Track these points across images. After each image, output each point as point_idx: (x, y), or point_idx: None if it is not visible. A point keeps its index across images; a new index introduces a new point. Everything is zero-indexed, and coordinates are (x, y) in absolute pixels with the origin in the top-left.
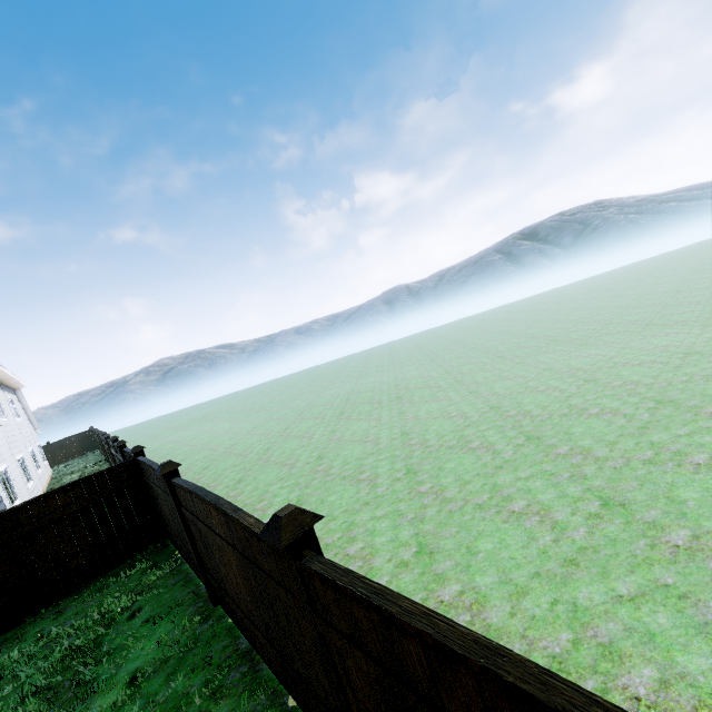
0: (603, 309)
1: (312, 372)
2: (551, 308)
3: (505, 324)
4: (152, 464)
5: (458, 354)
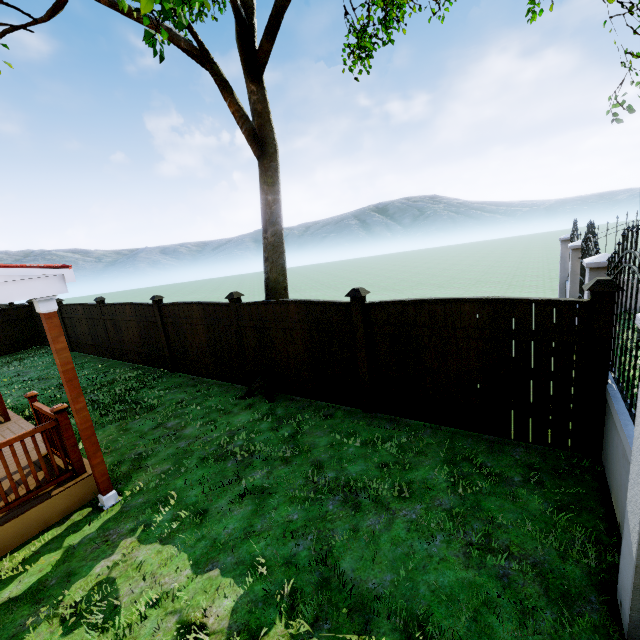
0: (335, 277)
1: (159, 288)
2: (326, 271)
3: (296, 276)
4: None
5: (251, 289)
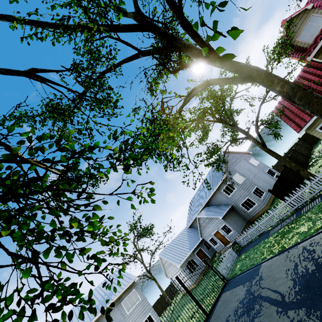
0: None
1: None
2: None
3: None
4: None
5: None
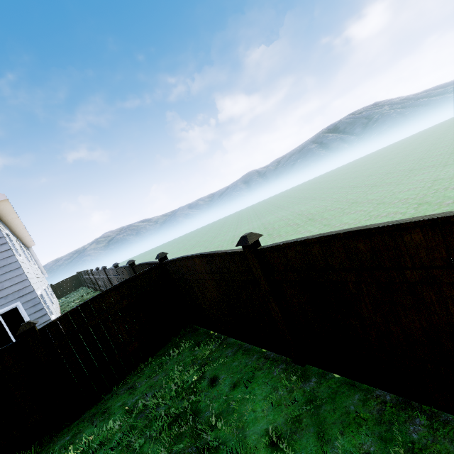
0: (434, 150)
1: (215, 224)
2: (382, 160)
3: (352, 173)
4: (201, 253)
5: (332, 192)
